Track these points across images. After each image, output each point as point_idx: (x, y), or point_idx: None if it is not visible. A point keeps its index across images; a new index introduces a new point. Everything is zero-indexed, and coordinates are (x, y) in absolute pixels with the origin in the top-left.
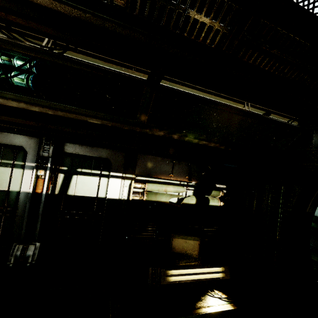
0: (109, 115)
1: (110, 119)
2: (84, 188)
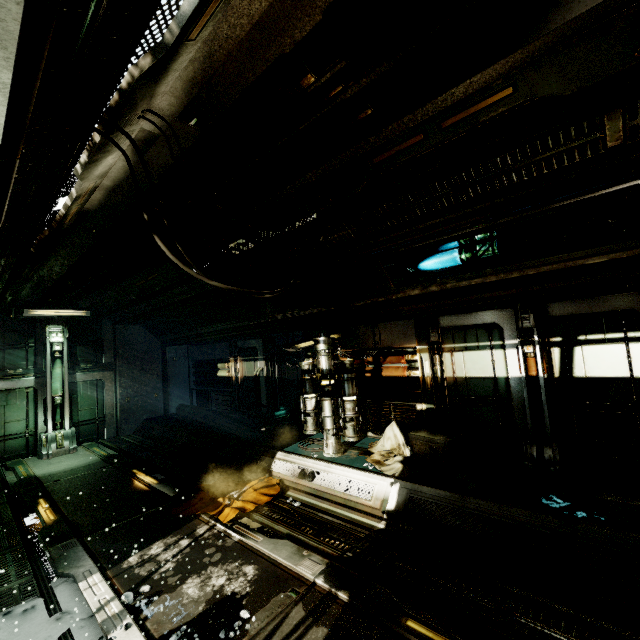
0: (619, 243)
1: (623, 247)
2: (600, 364)
